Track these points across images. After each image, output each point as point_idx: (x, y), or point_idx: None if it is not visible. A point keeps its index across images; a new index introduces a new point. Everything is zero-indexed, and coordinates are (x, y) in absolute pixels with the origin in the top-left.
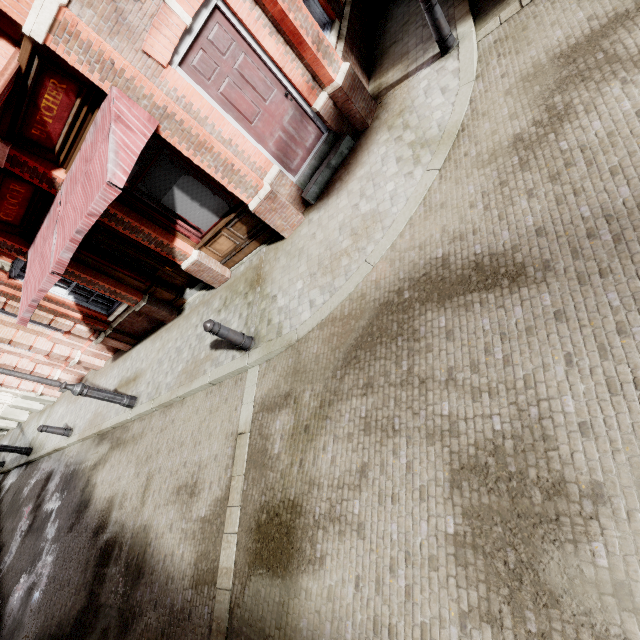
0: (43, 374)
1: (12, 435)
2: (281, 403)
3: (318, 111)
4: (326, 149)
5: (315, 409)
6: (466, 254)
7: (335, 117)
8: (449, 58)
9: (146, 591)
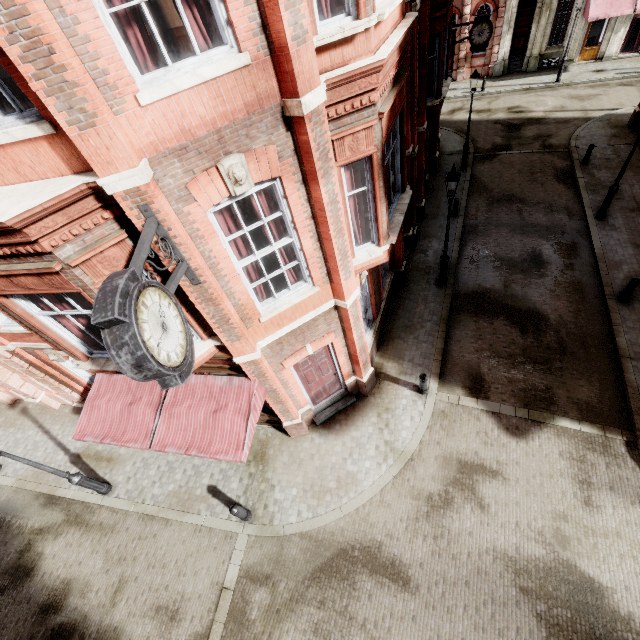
0: None
1: None
2: (262, 580)
3: (346, 384)
4: (340, 398)
5: (286, 600)
6: (390, 550)
7: (353, 386)
8: (421, 399)
9: None
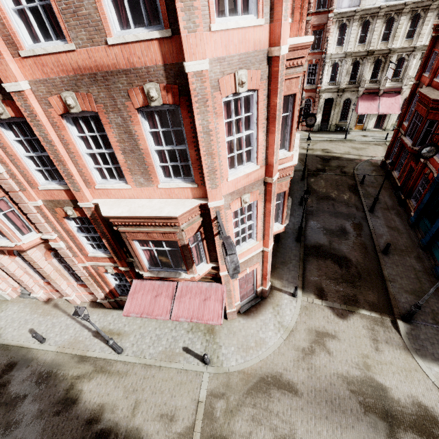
0: (34, 291)
1: None
2: (220, 396)
3: (257, 291)
4: (253, 298)
5: (235, 405)
6: (286, 377)
7: (260, 292)
8: (294, 300)
9: None
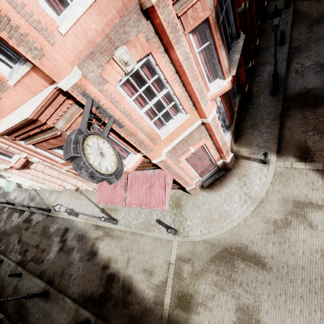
0: (64, 186)
1: (30, 193)
2: (187, 261)
3: (218, 164)
4: (215, 172)
5: (199, 270)
6: (252, 249)
7: (222, 165)
8: (265, 167)
9: (133, 298)
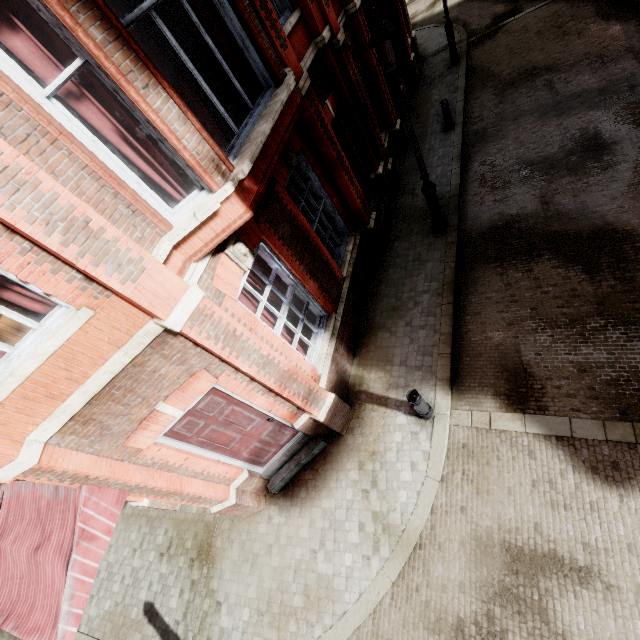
0: None
1: None
2: None
3: (297, 428)
4: (299, 447)
5: None
6: None
7: (313, 427)
8: (424, 428)
9: None
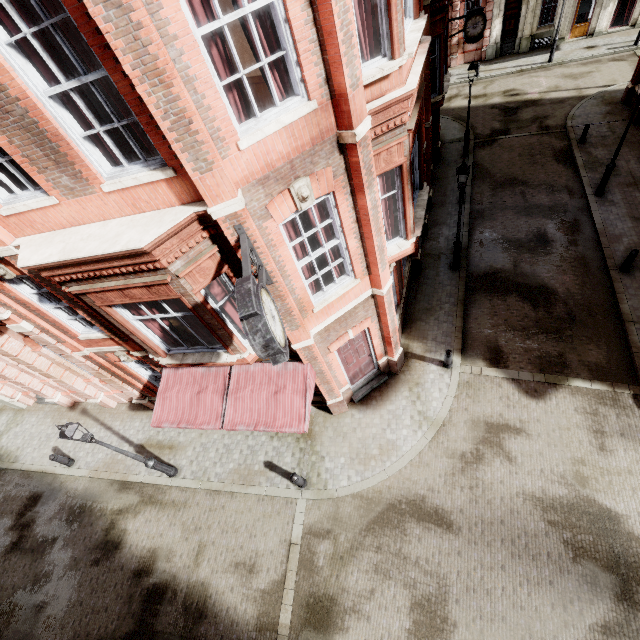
0: (46, 395)
1: None
2: (324, 535)
3: (379, 364)
4: (373, 377)
5: (347, 548)
6: (433, 501)
7: (385, 366)
8: (446, 372)
9: (211, 628)
